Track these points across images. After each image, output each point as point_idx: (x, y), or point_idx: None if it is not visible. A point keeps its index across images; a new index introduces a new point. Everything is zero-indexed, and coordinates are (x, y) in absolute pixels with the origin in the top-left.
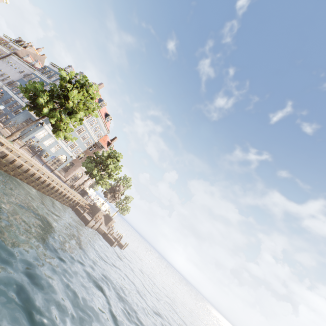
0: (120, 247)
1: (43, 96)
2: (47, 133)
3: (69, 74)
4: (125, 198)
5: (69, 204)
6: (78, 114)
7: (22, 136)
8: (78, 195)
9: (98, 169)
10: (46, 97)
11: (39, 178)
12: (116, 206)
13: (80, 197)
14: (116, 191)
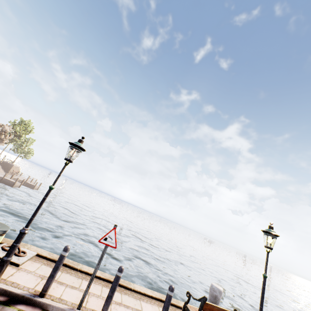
0: (32, 188)
1: None
2: None
3: None
4: (23, 141)
5: None
6: None
7: None
8: None
9: None
10: None
11: None
12: (14, 151)
13: None
14: (0, 132)
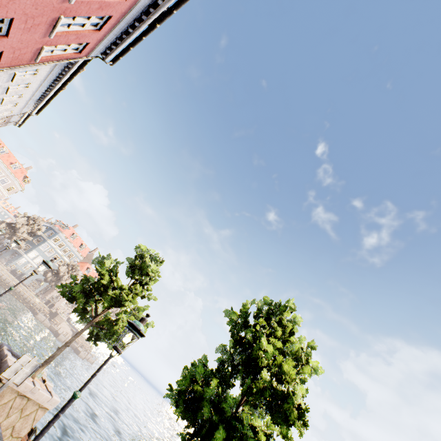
0: (78, 354)
1: (3, 225)
2: (26, 261)
3: (23, 215)
4: None
5: (28, 305)
6: (21, 230)
7: (8, 263)
8: (36, 297)
9: (52, 273)
10: (5, 225)
11: (2, 276)
12: None
13: (39, 300)
14: None
